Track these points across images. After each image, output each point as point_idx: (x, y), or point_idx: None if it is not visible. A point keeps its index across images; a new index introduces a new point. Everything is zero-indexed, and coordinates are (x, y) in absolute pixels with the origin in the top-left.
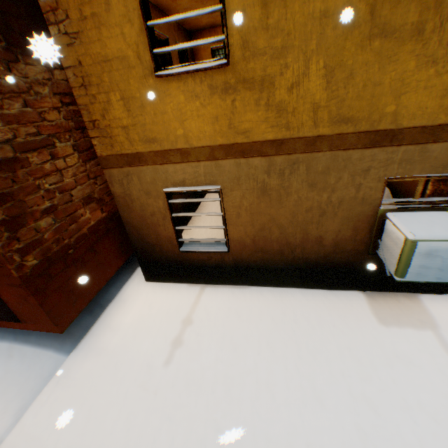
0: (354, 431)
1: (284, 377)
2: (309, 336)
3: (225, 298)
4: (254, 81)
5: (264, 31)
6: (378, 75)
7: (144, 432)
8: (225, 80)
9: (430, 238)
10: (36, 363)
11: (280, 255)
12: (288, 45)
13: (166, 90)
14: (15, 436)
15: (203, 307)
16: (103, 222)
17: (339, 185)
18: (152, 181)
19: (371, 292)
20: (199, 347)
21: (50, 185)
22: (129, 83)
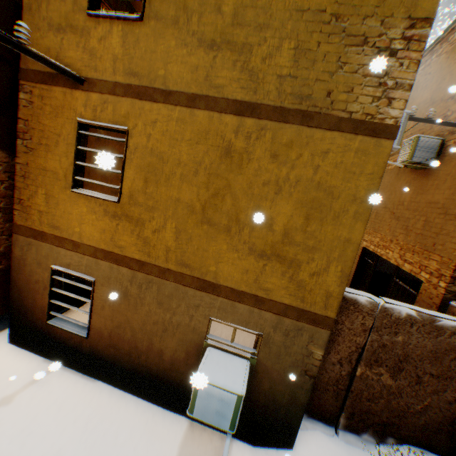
0: None
1: None
2: (104, 452)
3: (64, 385)
4: (133, 218)
5: (144, 194)
6: (206, 245)
7: None
8: (115, 210)
9: (209, 381)
10: None
11: (128, 356)
12: (156, 207)
13: (77, 200)
14: None
15: (36, 388)
16: None
17: (178, 310)
18: (47, 256)
19: (196, 423)
20: None
21: None
22: (55, 187)
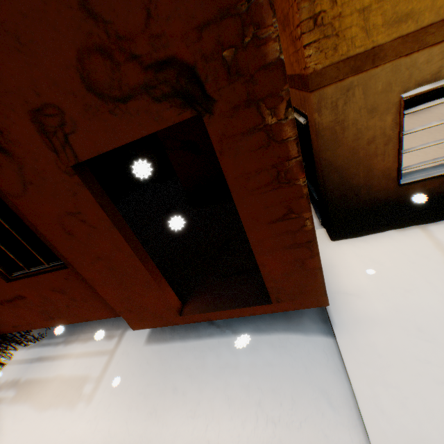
0: None
1: None
2: None
3: None
4: None
5: None
6: None
7: None
8: None
9: None
10: (295, 351)
11: None
12: None
13: None
14: (381, 441)
15: None
16: None
17: None
18: (383, 89)
19: None
20: None
21: None
22: None
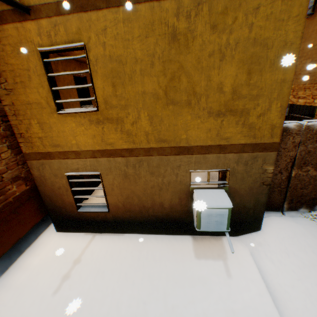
0: None
1: (129, 297)
2: (152, 267)
3: (106, 243)
4: (113, 119)
5: (115, 97)
6: (175, 120)
7: None
8: (97, 117)
9: (207, 207)
10: None
11: (140, 213)
12: (128, 104)
13: (64, 120)
14: None
15: (90, 250)
16: (27, 193)
17: (166, 173)
18: (58, 168)
19: (196, 236)
20: (80, 279)
21: None
22: (43, 115)
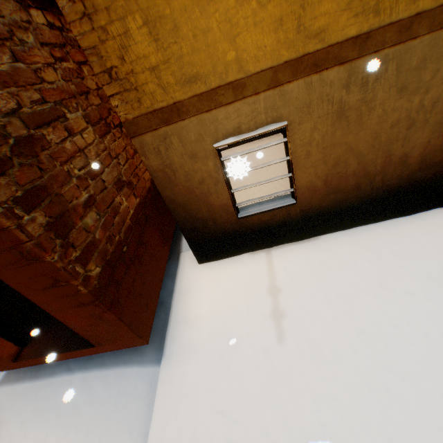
0: None
1: (423, 314)
2: (421, 265)
3: (300, 255)
4: None
5: None
6: None
7: (305, 420)
8: None
9: None
10: (124, 385)
11: (355, 190)
12: None
13: None
14: None
15: (282, 271)
16: (139, 210)
17: (434, 80)
18: (197, 138)
19: None
20: (305, 312)
21: (78, 170)
22: None
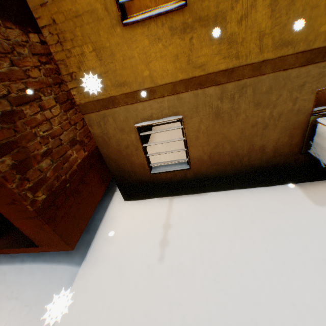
0: (325, 287)
1: (256, 256)
2: (266, 222)
3: (191, 204)
4: (208, 18)
5: None
6: None
7: (159, 316)
8: (183, 21)
9: None
10: (55, 276)
11: (231, 165)
12: None
13: (132, 37)
14: None
15: (176, 214)
16: (86, 160)
17: (279, 101)
18: (124, 119)
19: (301, 184)
20: (182, 244)
21: (43, 132)
22: (99, 35)
